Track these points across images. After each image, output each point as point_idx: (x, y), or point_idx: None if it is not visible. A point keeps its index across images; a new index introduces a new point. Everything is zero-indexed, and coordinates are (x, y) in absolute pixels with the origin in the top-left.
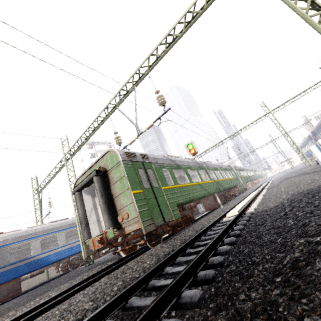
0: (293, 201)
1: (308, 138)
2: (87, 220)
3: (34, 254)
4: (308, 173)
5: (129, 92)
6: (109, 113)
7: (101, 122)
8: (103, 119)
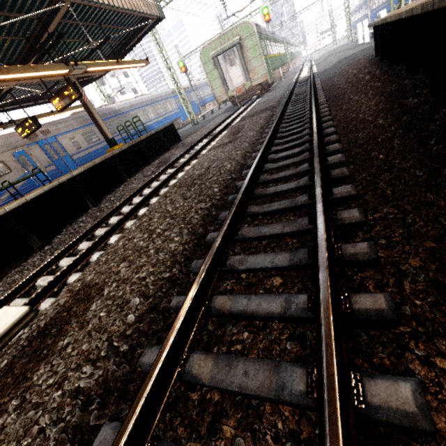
0: (339, 61)
1: (364, 2)
2: (225, 79)
3: (143, 121)
4: (348, 49)
5: None
6: None
7: None
8: None
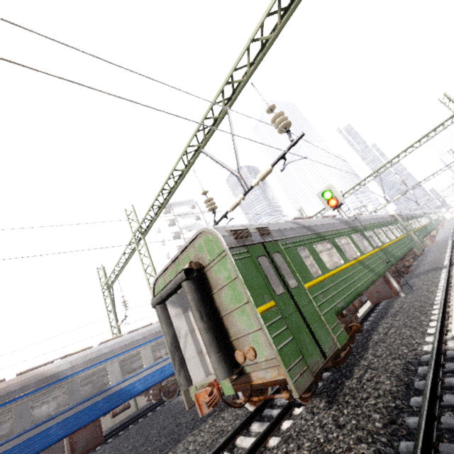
0: None
1: None
2: (181, 354)
3: (113, 382)
4: None
5: (219, 120)
6: (190, 161)
7: (179, 177)
8: (182, 173)
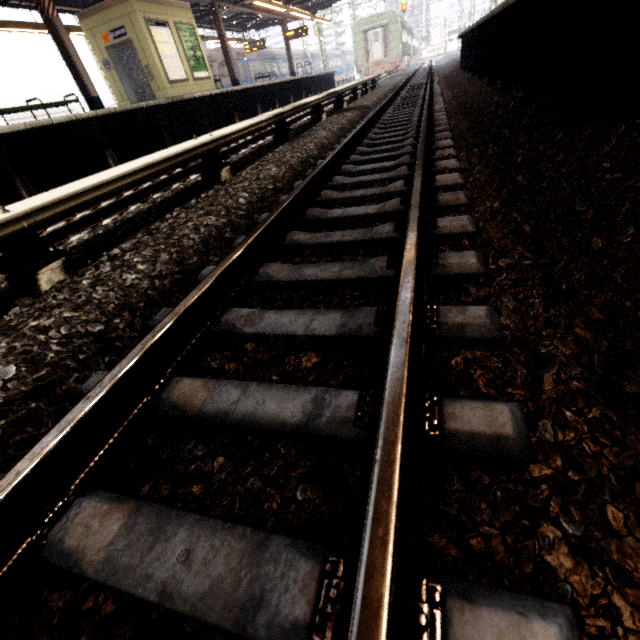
0: (450, 60)
1: None
2: (368, 52)
3: (285, 73)
4: None
5: None
6: None
7: None
8: None
